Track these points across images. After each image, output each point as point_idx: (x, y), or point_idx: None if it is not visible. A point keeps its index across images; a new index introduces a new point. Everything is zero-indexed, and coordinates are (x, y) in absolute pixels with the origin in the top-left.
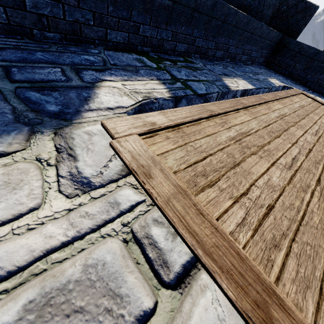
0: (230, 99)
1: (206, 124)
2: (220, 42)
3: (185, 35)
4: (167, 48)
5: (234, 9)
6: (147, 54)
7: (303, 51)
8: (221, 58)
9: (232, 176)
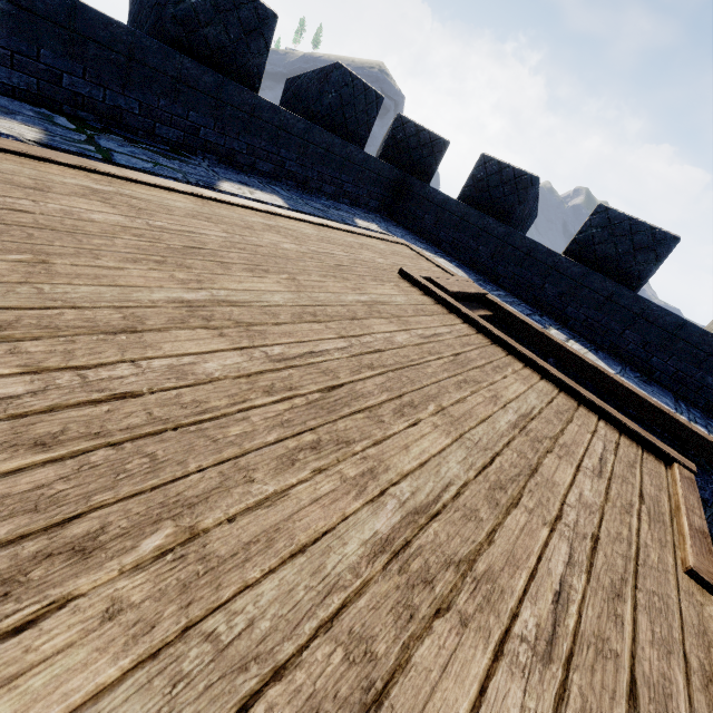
0: (176, 182)
1: (59, 168)
2: (260, 148)
3: (171, 115)
4: (136, 126)
5: (268, 102)
6: (80, 119)
7: (430, 197)
8: (274, 176)
9: (1, 186)
